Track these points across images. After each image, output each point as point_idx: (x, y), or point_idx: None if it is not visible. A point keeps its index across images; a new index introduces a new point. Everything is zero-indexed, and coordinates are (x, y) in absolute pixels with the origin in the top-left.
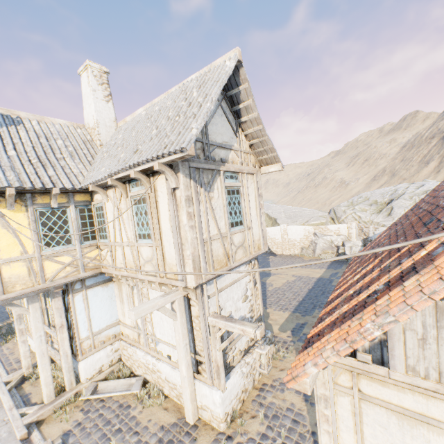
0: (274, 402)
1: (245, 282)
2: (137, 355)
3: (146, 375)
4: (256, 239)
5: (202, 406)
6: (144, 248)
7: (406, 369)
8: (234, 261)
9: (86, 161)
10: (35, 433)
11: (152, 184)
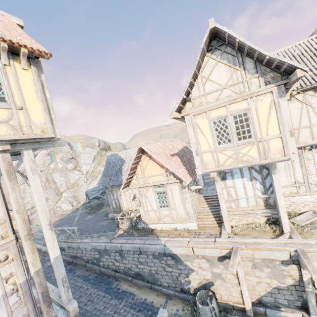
0: None
1: None
2: (303, 199)
3: (314, 208)
4: None
5: None
6: None
7: None
8: None
9: None
10: (314, 241)
11: None
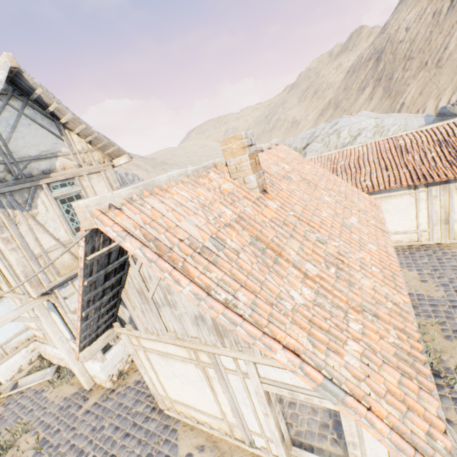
0: None
1: None
2: (48, 350)
3: (59, 363)
4: None
5: (93, 375)
6: None
7: (146, 330)
8: None
9: None
10: None
11: None
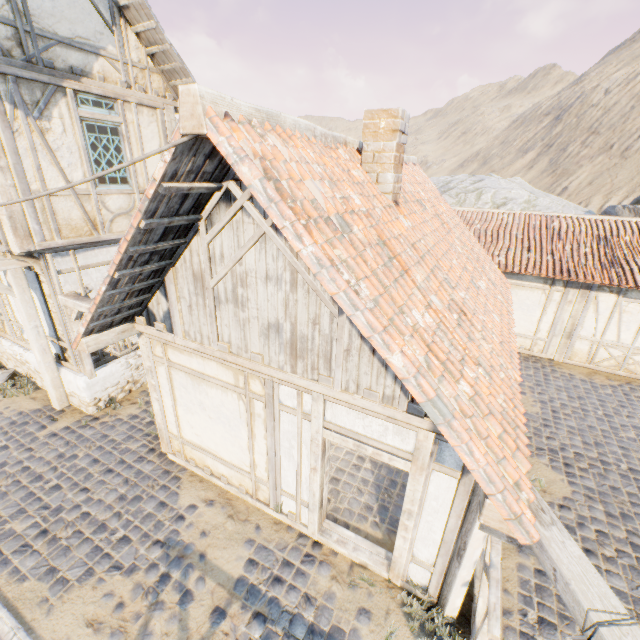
0: None
1: None
2: (3, 346)
3: (18, 369)
4: None
5: (71, 394)
6: None
7: (186, 335)
8: (109, 233)
9: None
10: None
11: None
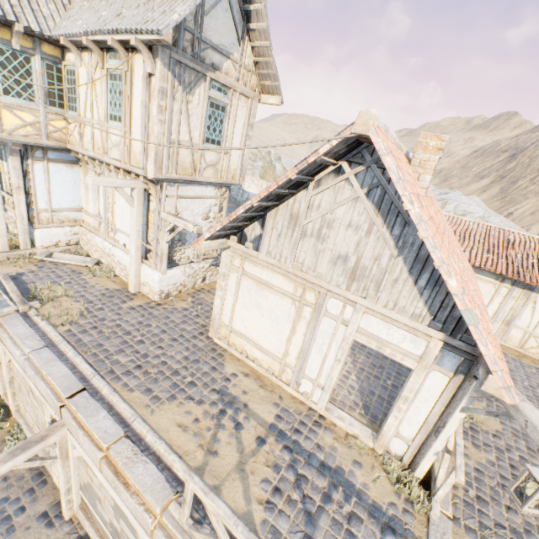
0: (204, 298)
1: (211, 203)
2: (96, 241)
3: (101, 259)
4: (232, 168)
5: (144, 283)
6: (114, 131)
7: (267, 253)
8: (201, 177)
9: (60, 3)
10: None
11: (130, 62)
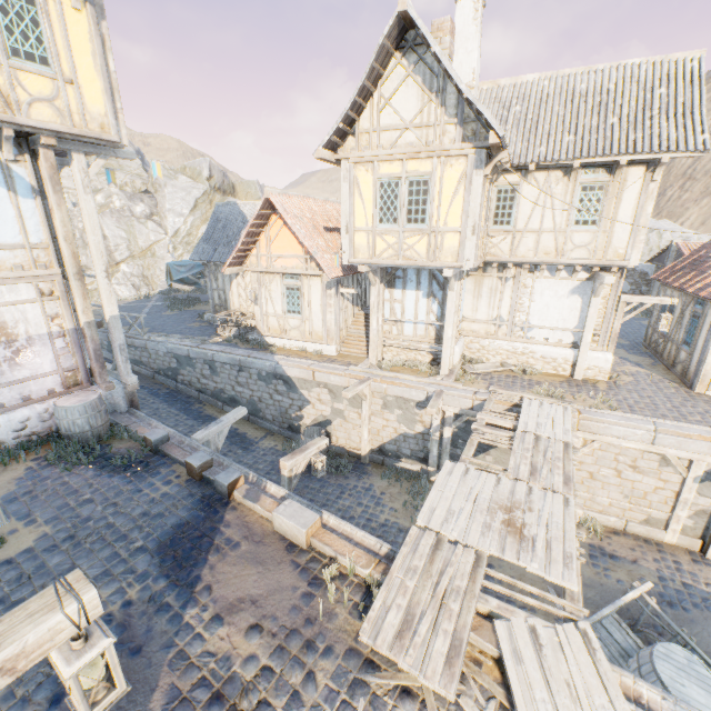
0: (623, 370)
1: None
2: (498, 344)
3: (506, 361)
4: None
5: (588, 368)
6: (580, 234)
7: None
8: None
9: None
10: (466, 388)
11: (624, 175)
